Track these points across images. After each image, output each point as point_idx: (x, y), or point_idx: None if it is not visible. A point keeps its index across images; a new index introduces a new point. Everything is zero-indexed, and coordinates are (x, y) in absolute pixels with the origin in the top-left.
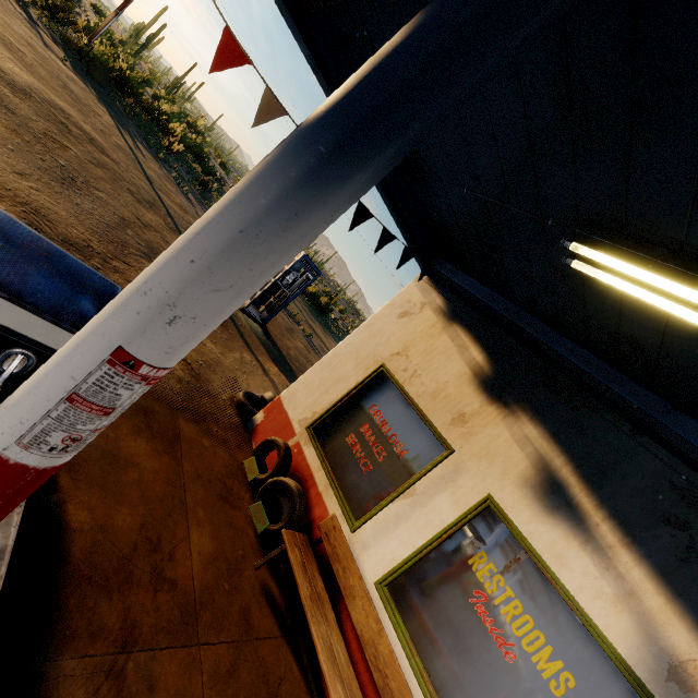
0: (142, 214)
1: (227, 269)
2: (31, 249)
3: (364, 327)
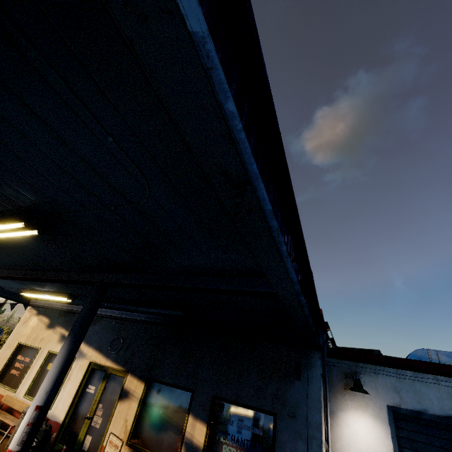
0: None
1: None
2: None
3: (12, 335)
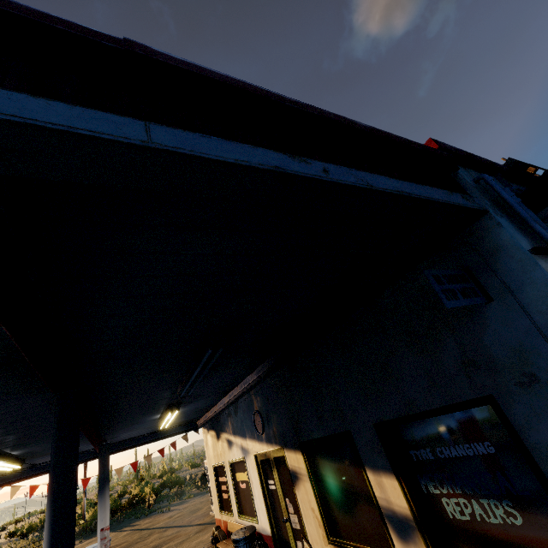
0: (146, 542)
1: (102, 510)
2: (93, 545)
3: (207, 462)
